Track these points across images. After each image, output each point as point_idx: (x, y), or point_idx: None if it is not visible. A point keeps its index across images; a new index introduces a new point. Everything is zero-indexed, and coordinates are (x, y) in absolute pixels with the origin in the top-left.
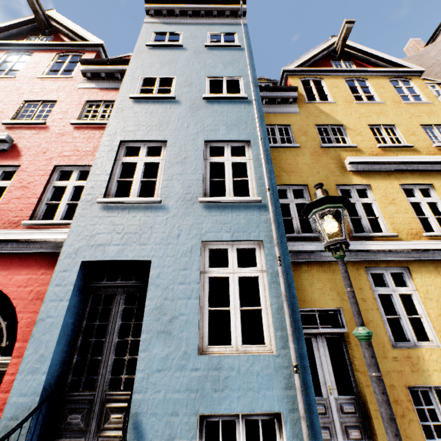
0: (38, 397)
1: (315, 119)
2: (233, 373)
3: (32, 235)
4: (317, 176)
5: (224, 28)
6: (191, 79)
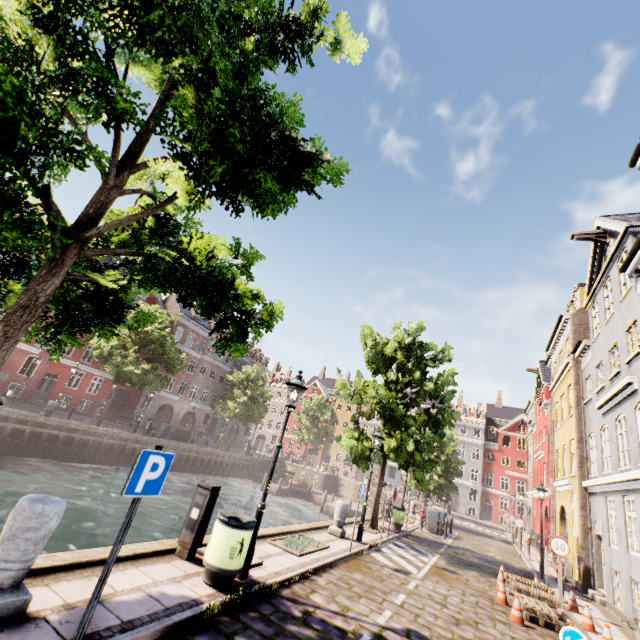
0: None
1: None
2: None
3: None
4: None
5: None
6: None
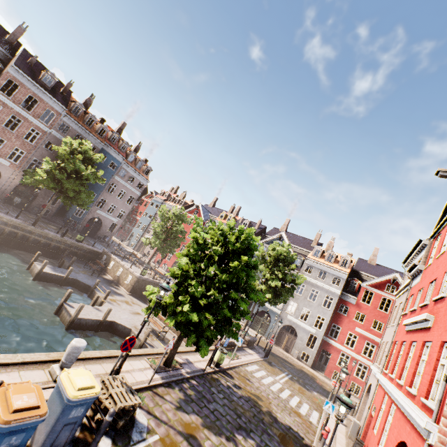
0: None
1: None
2: None
3: None
4: None
5: None
6: None
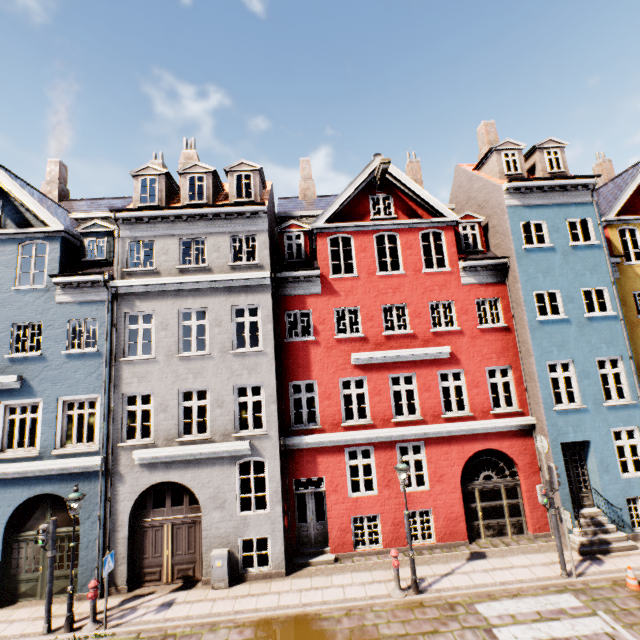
0: (569, 496)
1: (632, 285)
2: (635, 484)
3: (509, 423)
4: (634, 347)
5: (578, 211)
6: (570, 293)
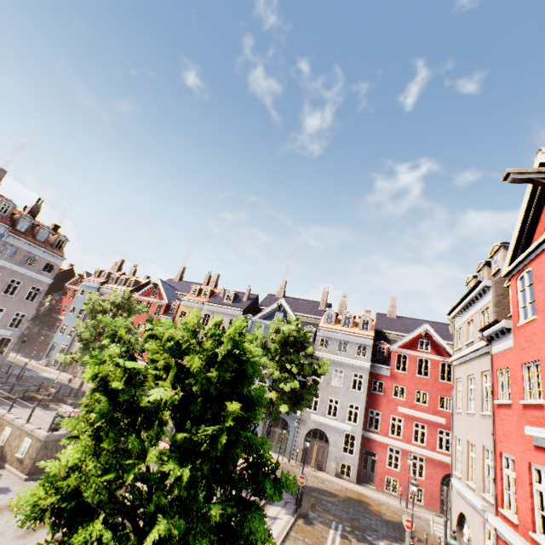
0: None
1: None
2: None
3: None
4: None
5: None
6: None
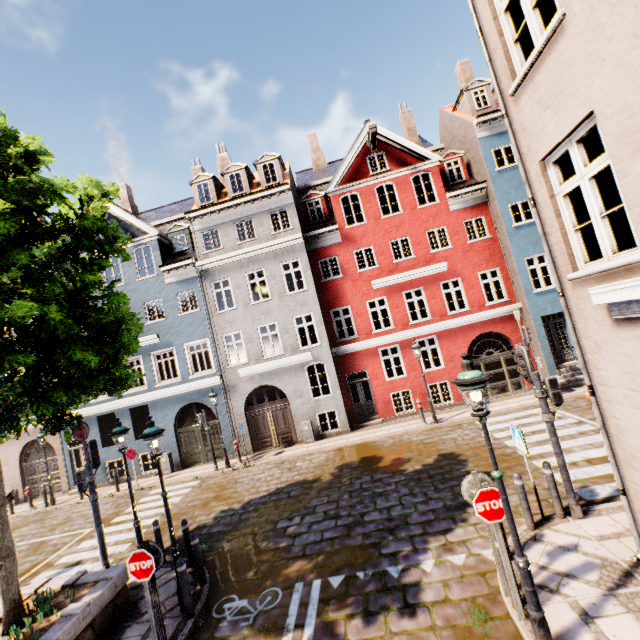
0: (551, 354)
1: None
2: None
3: (500, 310)
4: None
5: None
6: None
